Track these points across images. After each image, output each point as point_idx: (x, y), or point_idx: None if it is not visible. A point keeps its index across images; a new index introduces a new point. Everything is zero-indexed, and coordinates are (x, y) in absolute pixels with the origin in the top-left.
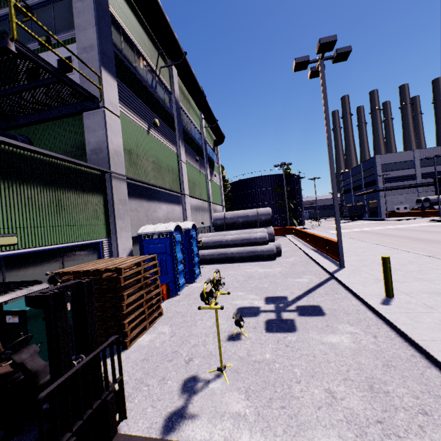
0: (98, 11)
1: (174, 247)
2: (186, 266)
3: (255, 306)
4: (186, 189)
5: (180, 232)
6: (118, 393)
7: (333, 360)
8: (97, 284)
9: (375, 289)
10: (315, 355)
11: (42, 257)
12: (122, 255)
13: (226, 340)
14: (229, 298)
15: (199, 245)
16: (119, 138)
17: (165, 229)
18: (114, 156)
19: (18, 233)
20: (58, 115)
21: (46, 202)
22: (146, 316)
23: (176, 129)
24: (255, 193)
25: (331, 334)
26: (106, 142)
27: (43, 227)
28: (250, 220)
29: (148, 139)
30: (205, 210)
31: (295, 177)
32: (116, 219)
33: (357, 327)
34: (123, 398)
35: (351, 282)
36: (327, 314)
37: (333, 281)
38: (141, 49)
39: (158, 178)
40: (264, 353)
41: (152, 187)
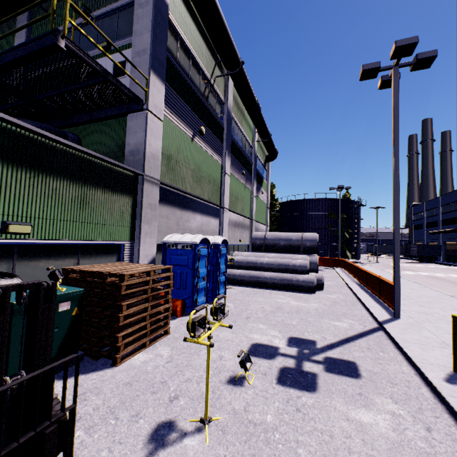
0: (156, 17)
1: (197, 261)
2: (210, 283)
3: (273, 346)
4: (226, 203)
5: (208, 246)
6: (66, 425)
7: (358, 450)
8: (99, 287)
9: (439, 357)
10: (334, 434)
11: (57, 251)
12: (143, 261)
13: (225, 382)
14: (247, 329)
15: (230, 263)
16: (159, 141)
17: (190, 241)
18: (150, 159)
19: (35, 223)
20: (105, 116)
21: (71, 196)
22: (148, 332)
23: (224, 139)
24: (306, 217)
25: (363, 408)
26: (144, 145)
27: (63, 220)
28: (293, 245)
29: (191, 146)
30: (246, 227)
31: (355, 204)
32: (142, 223)
33: (404, 407)
34: (72, 432)
35: (406, 340)
36: (363, 377)
37: (381, 333)
38: (197, 57)
39: (197, 187)
40: (265, 412)
41: (188, 195)
